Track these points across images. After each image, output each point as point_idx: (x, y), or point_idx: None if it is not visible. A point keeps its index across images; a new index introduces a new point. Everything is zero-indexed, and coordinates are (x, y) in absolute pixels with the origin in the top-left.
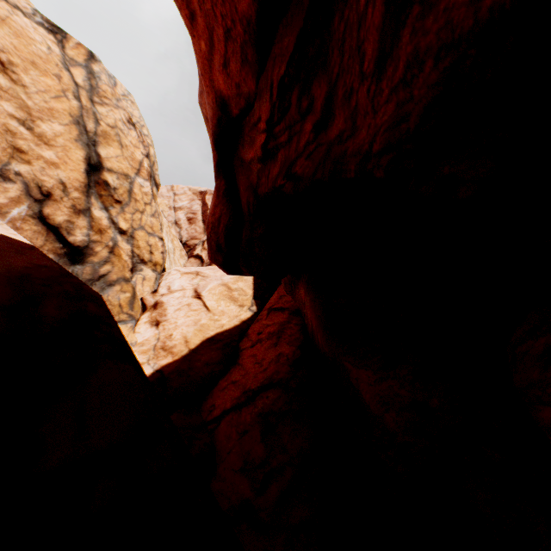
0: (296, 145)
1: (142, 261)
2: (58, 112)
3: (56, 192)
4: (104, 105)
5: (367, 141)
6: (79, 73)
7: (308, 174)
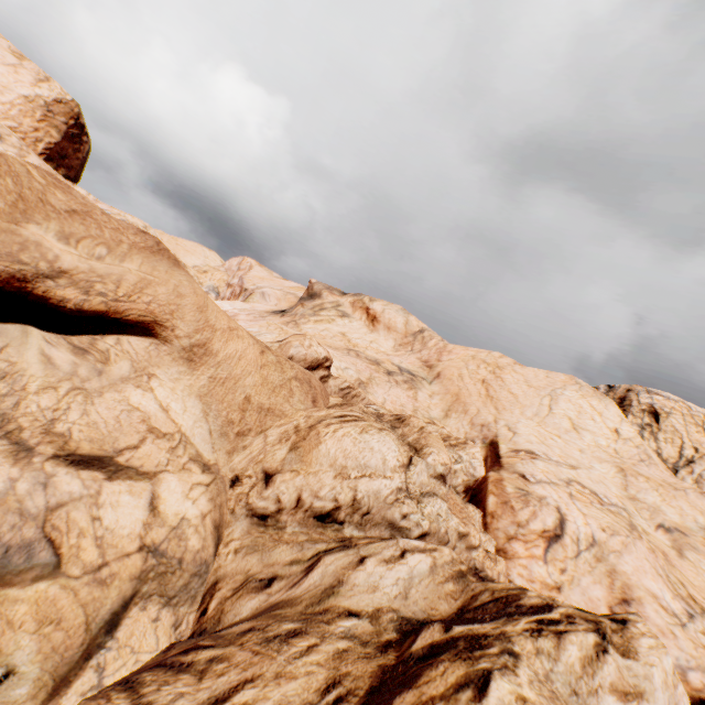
0: None
1: None
2: None
3: None
4: None
5: None
6: None
7: None
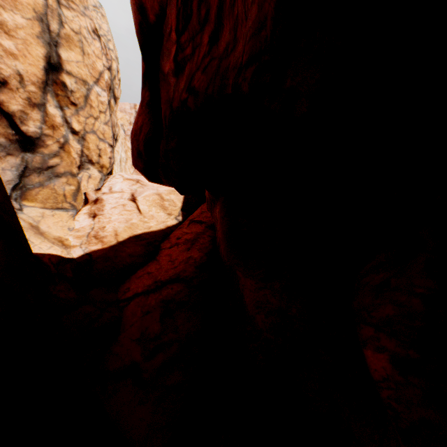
0: (197, 58)
1: (90, 161)
2: (21, 4)
3: (12, 82)
4: (71, 9)
5: (241, 53)
6: None
7: (203, 88)
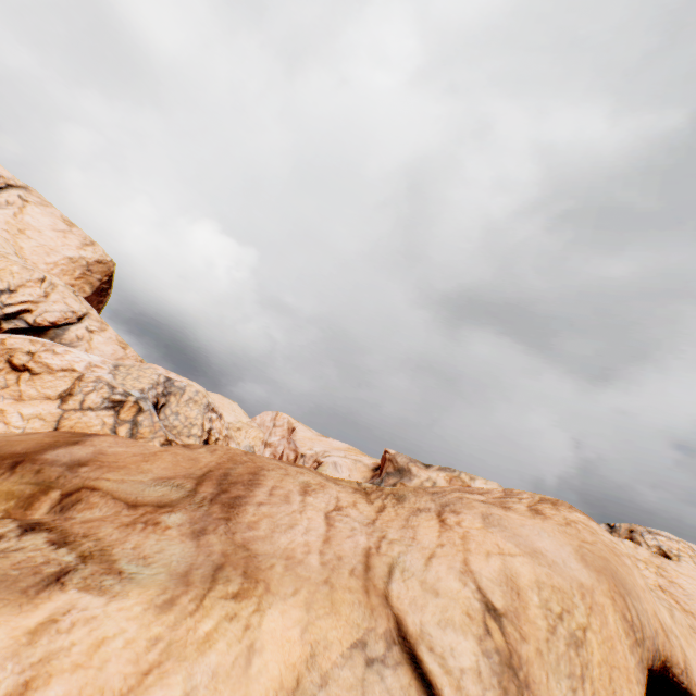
0: None
1: None
2: None
3: None
4: None
5: None
6: (125, 428)
7: None
